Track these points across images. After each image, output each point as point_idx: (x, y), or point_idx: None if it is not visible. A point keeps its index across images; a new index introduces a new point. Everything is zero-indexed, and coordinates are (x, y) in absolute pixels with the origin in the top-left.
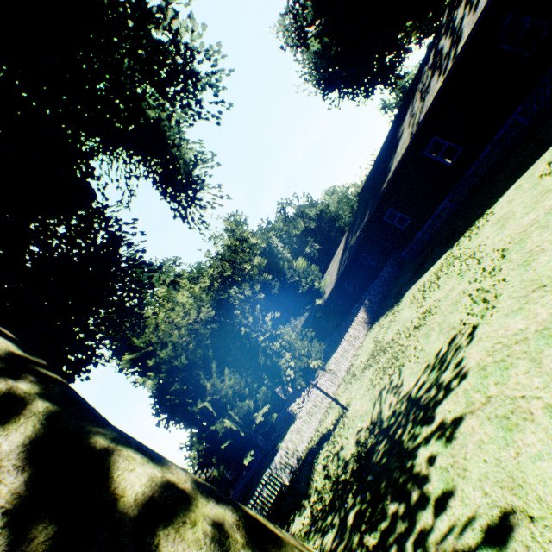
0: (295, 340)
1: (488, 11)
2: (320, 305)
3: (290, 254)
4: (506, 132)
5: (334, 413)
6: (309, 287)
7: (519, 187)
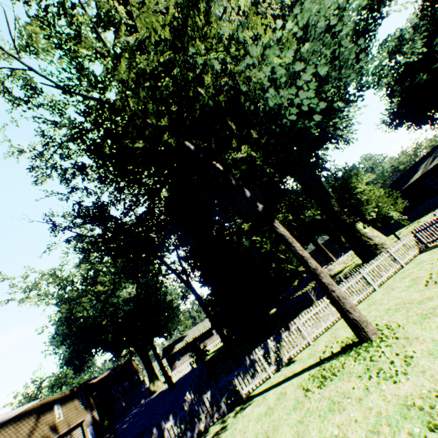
0: None
1: None
2: None
3: None
4: None
5: (351, 262)
6: None
7: None
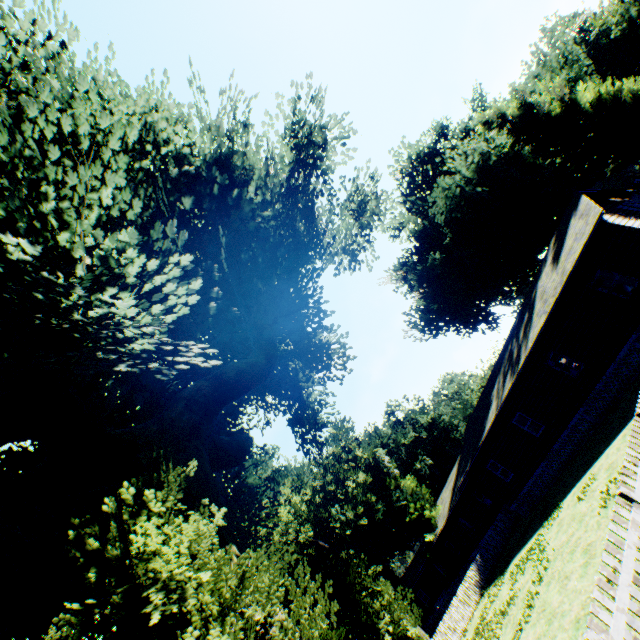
0: (394, 599)
1: (536, 346)
2: (431, 541)
3: (397, 466)
4: (578, 422)
5: None
6: (418, 514)
7: (573, 495)
